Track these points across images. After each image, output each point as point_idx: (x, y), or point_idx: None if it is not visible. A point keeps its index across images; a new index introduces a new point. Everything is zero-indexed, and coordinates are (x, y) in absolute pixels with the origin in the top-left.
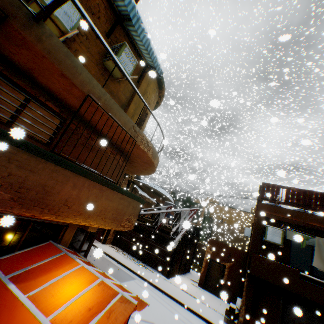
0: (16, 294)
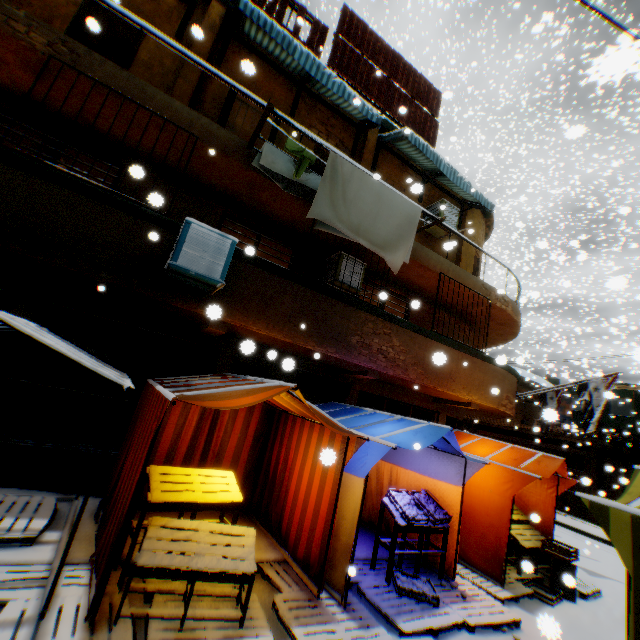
0: None
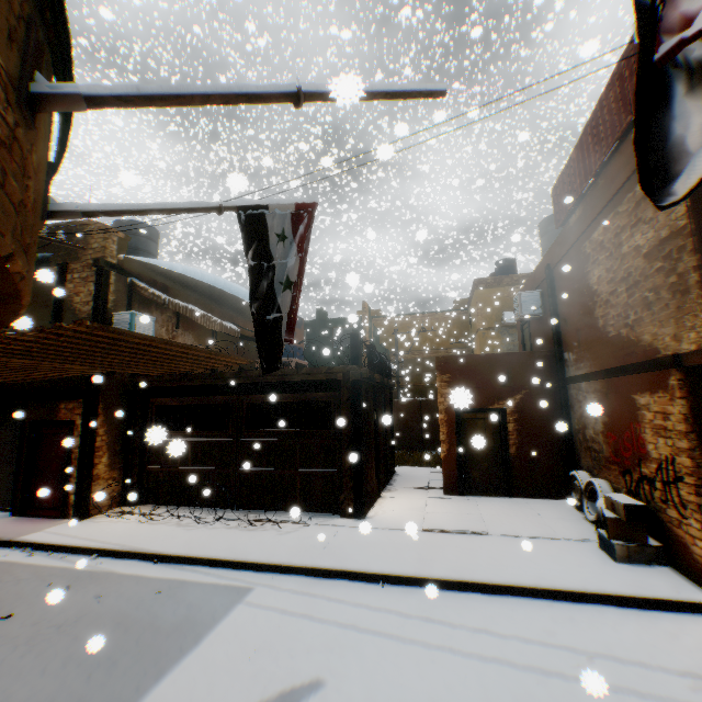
0: None
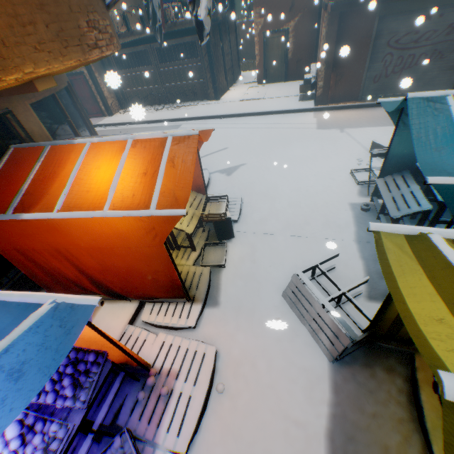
0: (43, 218)
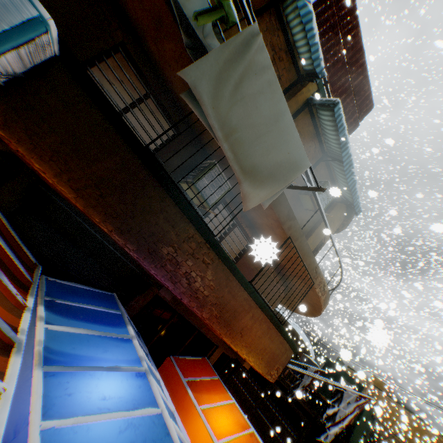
0: (194, 401)
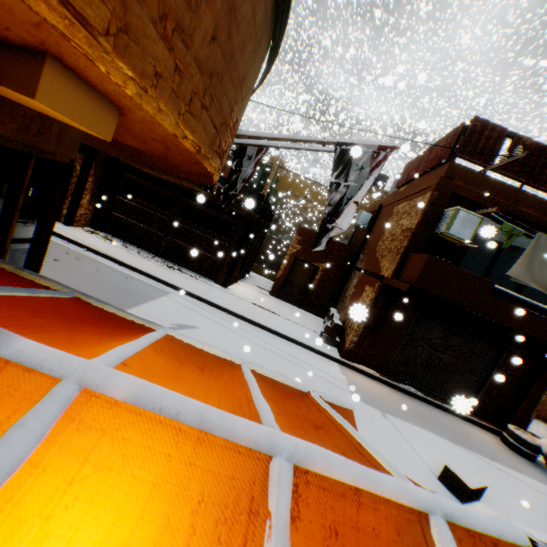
0: None
